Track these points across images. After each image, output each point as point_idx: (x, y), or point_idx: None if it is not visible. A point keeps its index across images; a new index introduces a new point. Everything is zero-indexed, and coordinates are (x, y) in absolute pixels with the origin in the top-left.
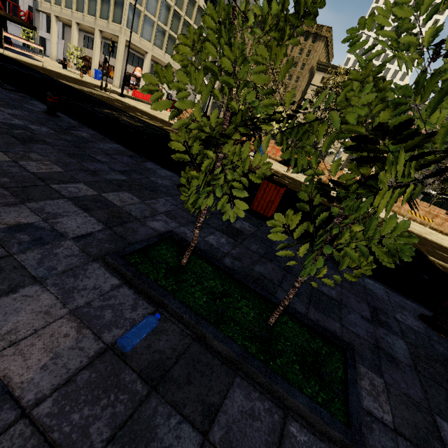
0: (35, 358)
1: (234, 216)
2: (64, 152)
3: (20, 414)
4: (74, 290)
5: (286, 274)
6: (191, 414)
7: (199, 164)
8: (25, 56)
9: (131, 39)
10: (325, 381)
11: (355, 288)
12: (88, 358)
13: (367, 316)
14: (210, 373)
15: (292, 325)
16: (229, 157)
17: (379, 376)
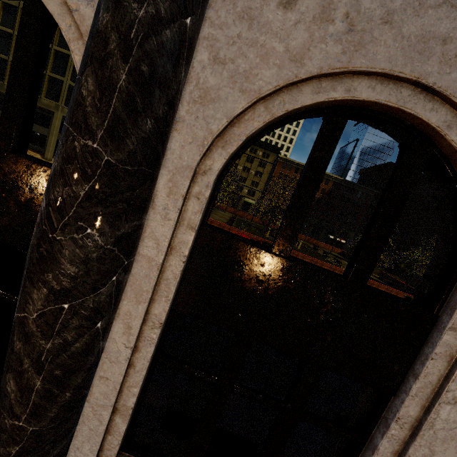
0: None
1: None
2: None
3: None
4: None
5: None
6: None
7: None
8: None
9: None
10: None
11: None
12: None
13: None
14: None
15: None
16: None
17: None
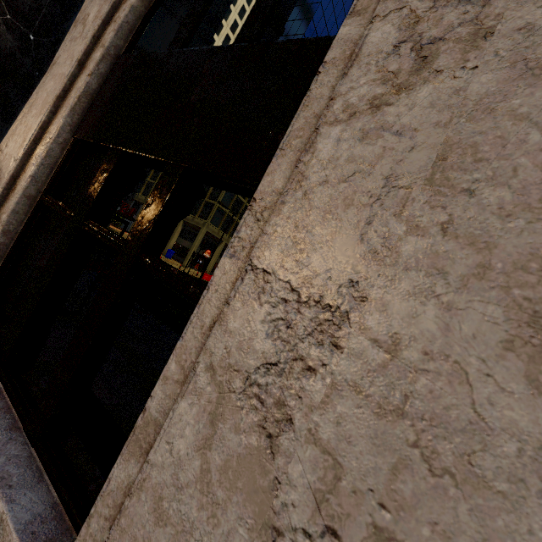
0: None
1: None
2: None
3: None
4: None
5: None
6: None
7: None
8: None
9: (212, 231)
10: None
11: None
12: None
13: None
14: None
15: None
16: None
17: None
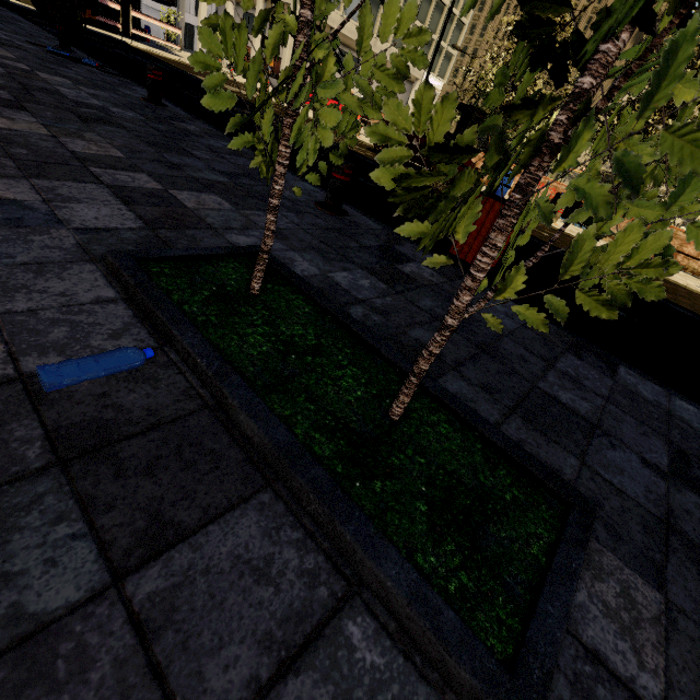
0: None
1: (315, 150)
2: (143, 139)
3: None
4: (22, 290)
5: (479, 354)
6: (112, 529)
7: (377, 188)
8: (161, 49)
9: None
10: (485, 552)
11: (645, 410)
12: None
13: (660, 462)
14: (206, 469)
15: (449, 433)
16: (317, 7)
17: (652, 584)
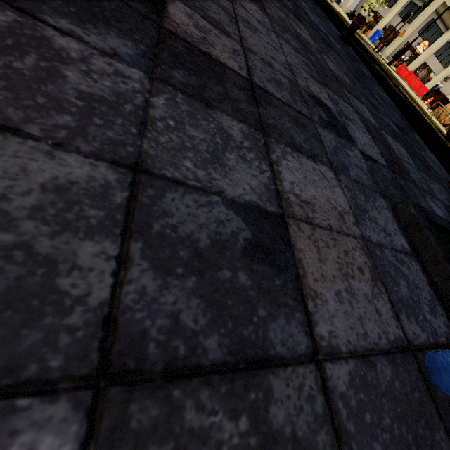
0: (329, 268)
1: None
2: (351, 72)
3: (311, 352)
4: (365, 213)
5: None
6: None
7: None
8: None
9: None
10: None
11: None
12: (387, 339)
13: None
14: None
15: None
16: None
17: None
